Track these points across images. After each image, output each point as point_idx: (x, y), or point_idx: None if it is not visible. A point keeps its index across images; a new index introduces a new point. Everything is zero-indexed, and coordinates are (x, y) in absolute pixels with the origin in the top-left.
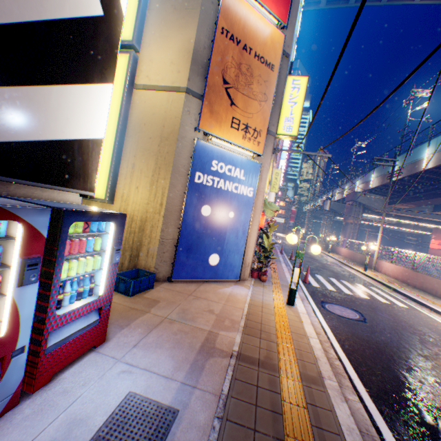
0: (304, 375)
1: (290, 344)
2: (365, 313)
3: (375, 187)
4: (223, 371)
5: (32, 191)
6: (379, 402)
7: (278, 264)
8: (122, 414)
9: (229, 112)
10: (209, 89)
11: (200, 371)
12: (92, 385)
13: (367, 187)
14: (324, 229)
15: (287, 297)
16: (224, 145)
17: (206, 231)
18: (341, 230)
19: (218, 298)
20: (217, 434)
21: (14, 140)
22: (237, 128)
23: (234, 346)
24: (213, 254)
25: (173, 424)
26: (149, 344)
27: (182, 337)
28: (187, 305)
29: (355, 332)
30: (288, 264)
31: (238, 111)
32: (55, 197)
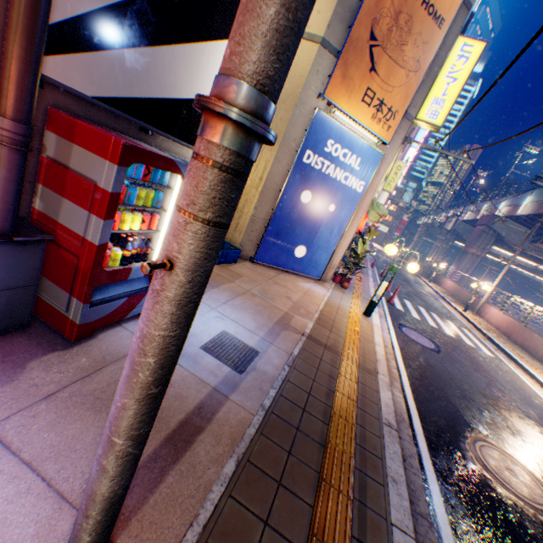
0: (361, 366)
1: (356, 344)
2: (442, 347)
3: (524, 215)
4: (295, 341)
5: (170, 146)
6: (419, 405)
7: (364, 277)
8: (220, 341)
9: (365, 80)
10: (349, 45)
11: (276, 336)
12: (197, 318)
13: (513, 213)
14: (435, 252)
15: (366, 308)
16: (348, 122)
17: (300, 220)
18: (456, 259)
19: (296, 289)
20: (286, 373)
21: (172, 97)
22: (368, 103)
23: (306, 329)
24: (300, 246)
25: (256, 358)
26: (235, 305)
27: (262, 310)
28: (267, 287)
29: (423, 357)
30: (376, 280)
31: (377, 80)
32: (183, 154)
